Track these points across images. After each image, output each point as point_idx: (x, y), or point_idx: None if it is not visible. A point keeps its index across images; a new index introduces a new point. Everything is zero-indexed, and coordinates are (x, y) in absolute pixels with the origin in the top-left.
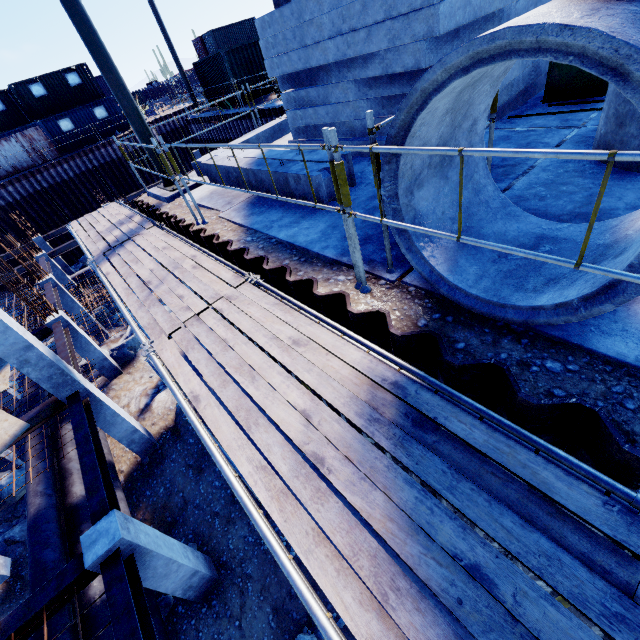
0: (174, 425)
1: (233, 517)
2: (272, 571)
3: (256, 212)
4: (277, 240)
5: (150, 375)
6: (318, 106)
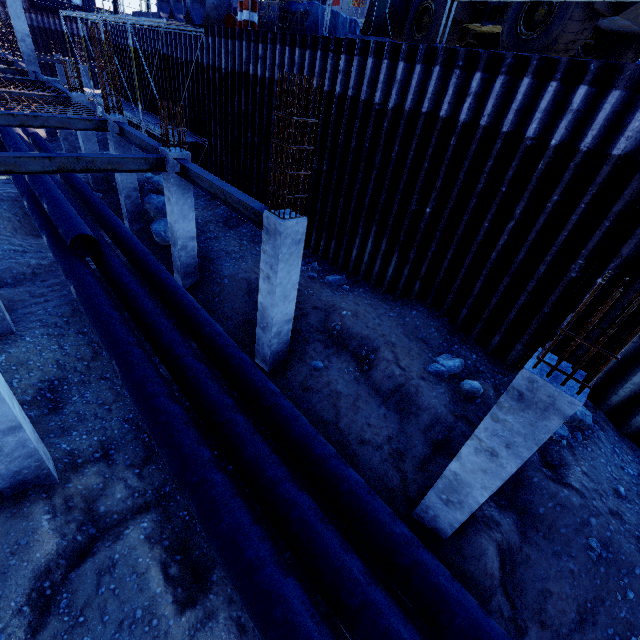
0: None
1: None
2: None
3: None
4: None
5: None
6: None
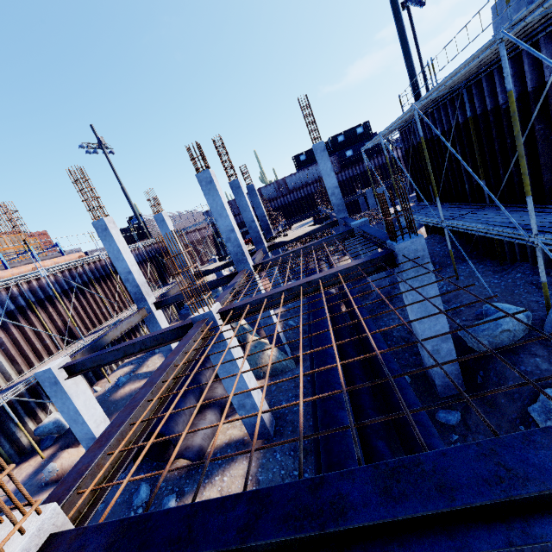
0: None
1: None
2: None
3: None
4: None
5: None
6: None
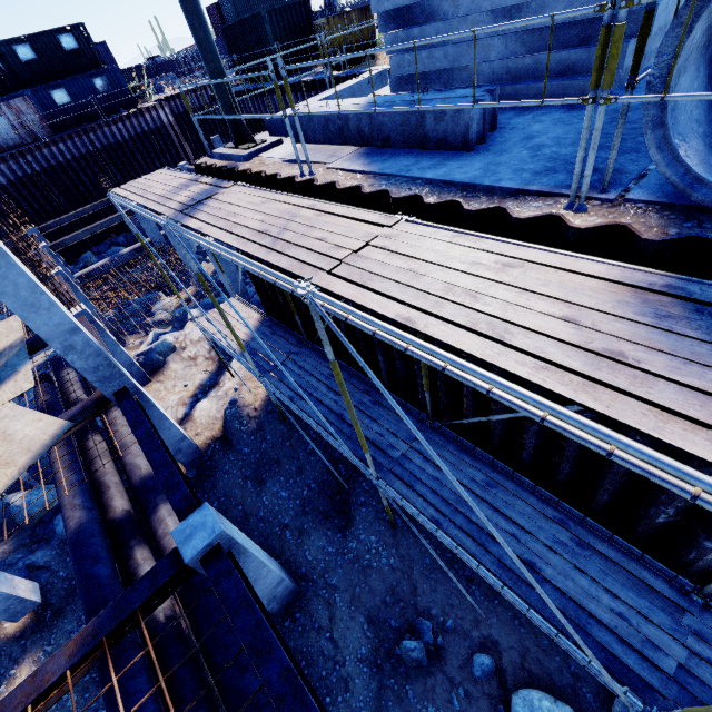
0: (222, 435)
1: (306, 528)
2: (361, 580)
3: (377, 160)
4: (424, 181)
5: (185, 383)
6: (435, 47)
